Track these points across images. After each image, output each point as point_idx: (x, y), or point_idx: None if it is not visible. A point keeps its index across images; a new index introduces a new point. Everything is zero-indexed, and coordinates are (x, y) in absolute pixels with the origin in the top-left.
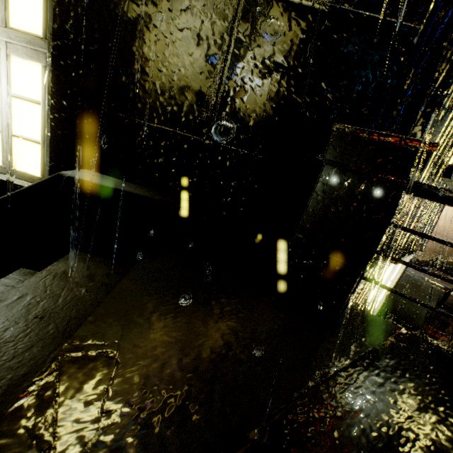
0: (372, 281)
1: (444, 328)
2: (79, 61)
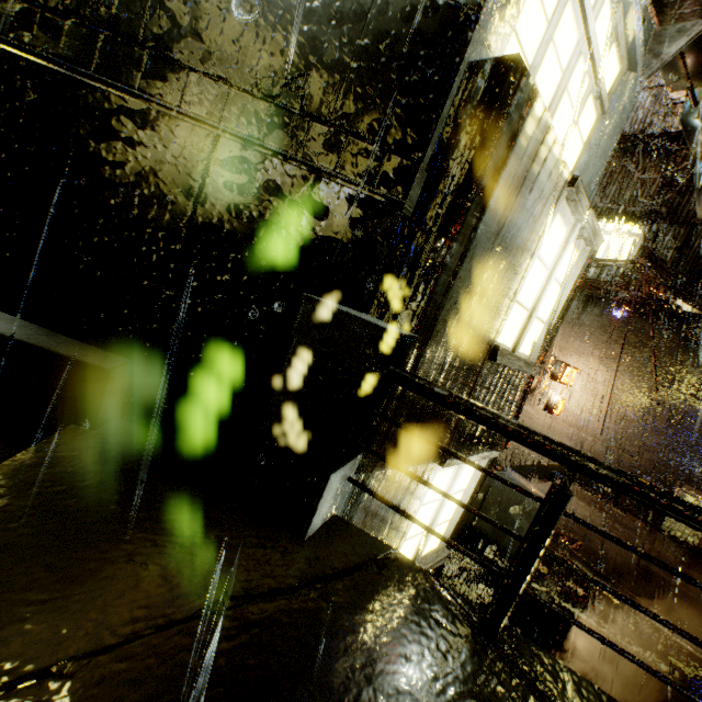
0: (362, 487)
1: (551, 563)
2: (7, 175)
